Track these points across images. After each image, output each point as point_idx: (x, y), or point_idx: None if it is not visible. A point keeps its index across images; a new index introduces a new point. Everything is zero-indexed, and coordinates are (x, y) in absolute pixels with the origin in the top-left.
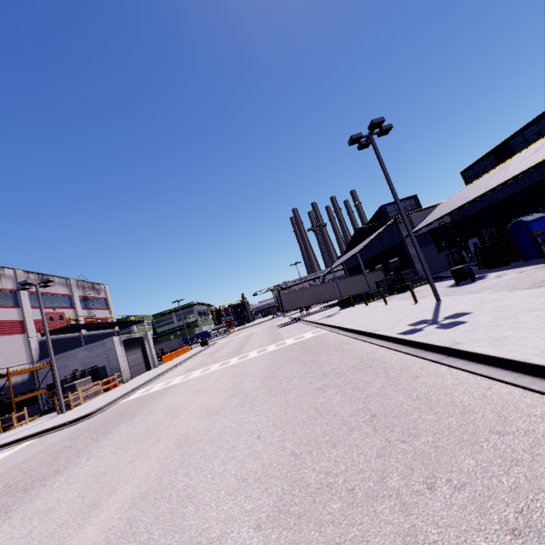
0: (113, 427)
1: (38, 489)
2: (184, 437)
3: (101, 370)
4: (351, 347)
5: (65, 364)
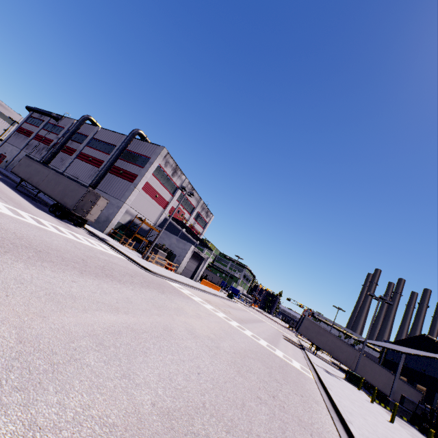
0: (152, 288)
1: (110, 280)
2: (170, 328)
3: (173, 256)
4: (315, 407)
5: (164, 237)
